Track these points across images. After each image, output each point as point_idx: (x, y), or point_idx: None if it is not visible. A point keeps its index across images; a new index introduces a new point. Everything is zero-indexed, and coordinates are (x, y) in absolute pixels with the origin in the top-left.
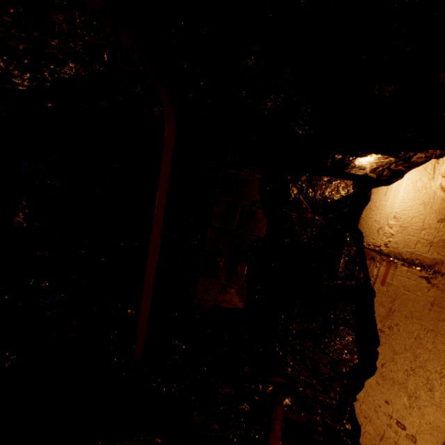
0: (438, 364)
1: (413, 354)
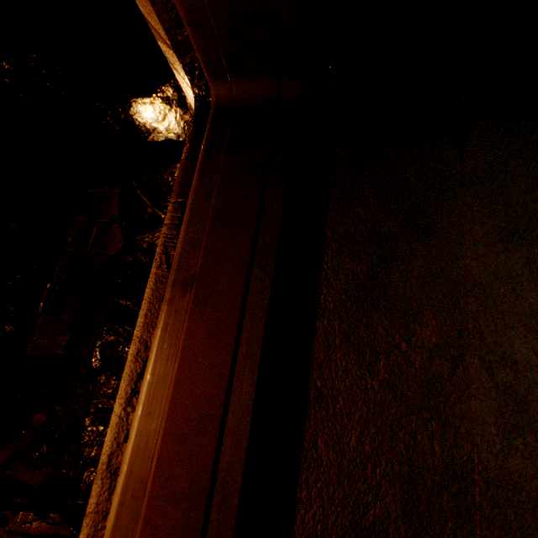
0: None
1: None
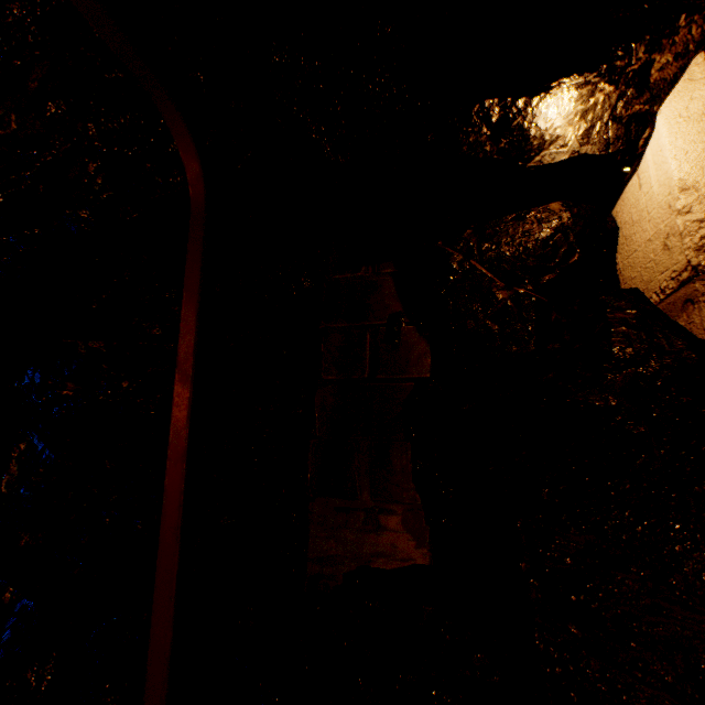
0: None
1: None
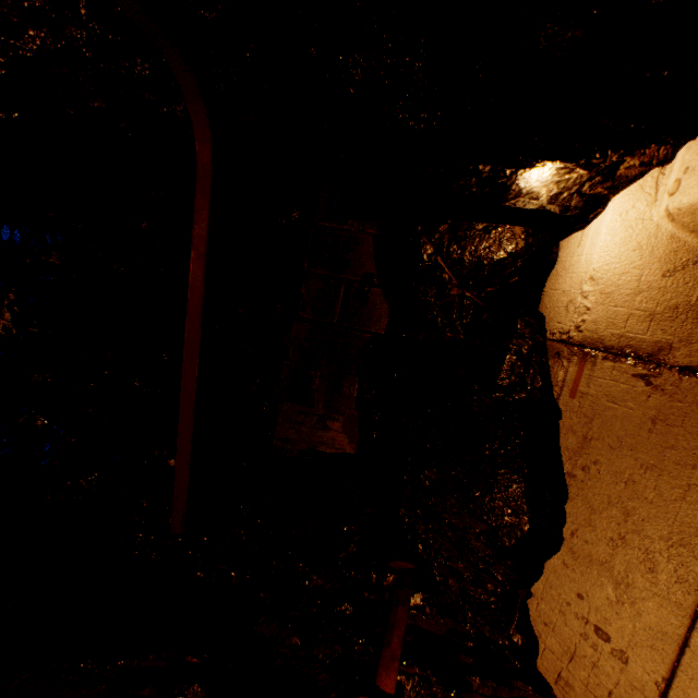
0: (664, 525)
1: (622, 511)
